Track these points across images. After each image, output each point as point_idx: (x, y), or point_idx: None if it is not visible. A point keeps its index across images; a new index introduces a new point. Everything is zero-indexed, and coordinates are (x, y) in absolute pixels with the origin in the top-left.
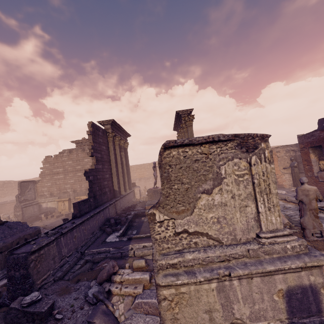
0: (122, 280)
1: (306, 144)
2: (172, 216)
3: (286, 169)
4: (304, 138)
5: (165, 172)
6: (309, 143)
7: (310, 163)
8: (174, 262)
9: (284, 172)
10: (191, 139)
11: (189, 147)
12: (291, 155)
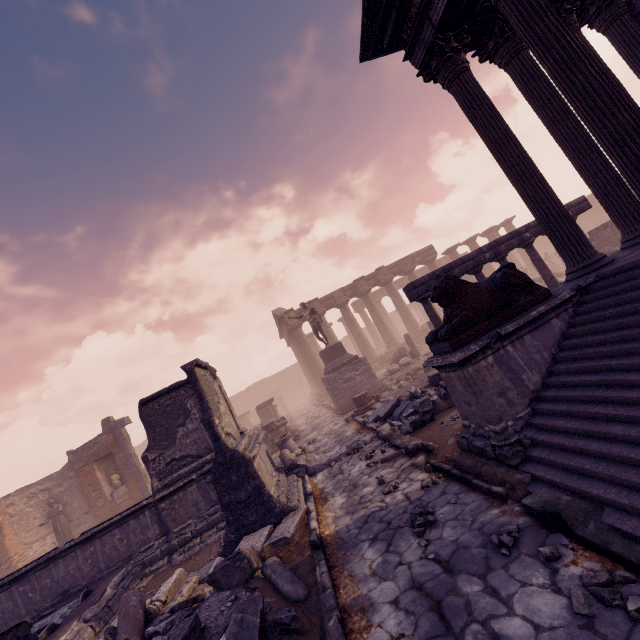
0: (165, 596)
1: (87, 459)
2: (219, 421)
3: (36, 533)
4: (82, 452)
5: (201, 385)
6: (92, 455)
7: (98, 485)
8: (244, 447)
9: (32, 541)
10: (202, 362)
11: (200, 369)
12: (43, 500)
